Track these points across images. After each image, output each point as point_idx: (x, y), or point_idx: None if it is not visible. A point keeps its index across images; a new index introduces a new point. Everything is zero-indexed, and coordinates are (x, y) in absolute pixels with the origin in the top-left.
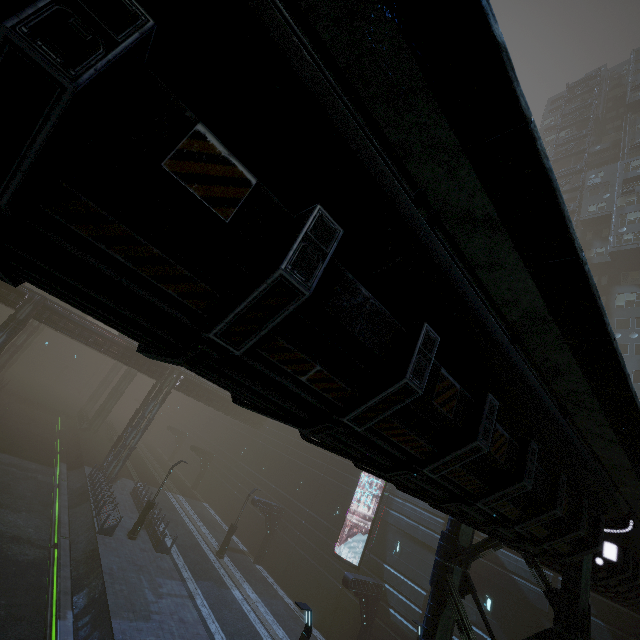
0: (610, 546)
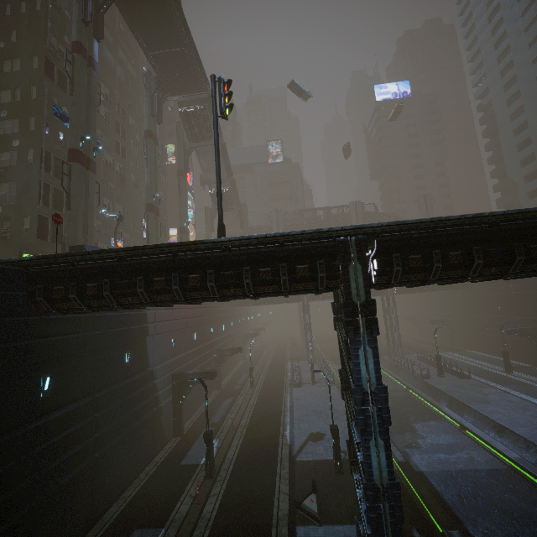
0: None
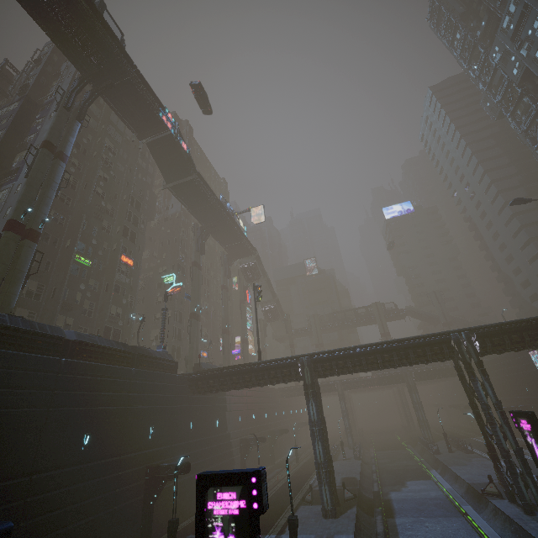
0: (476, 342)
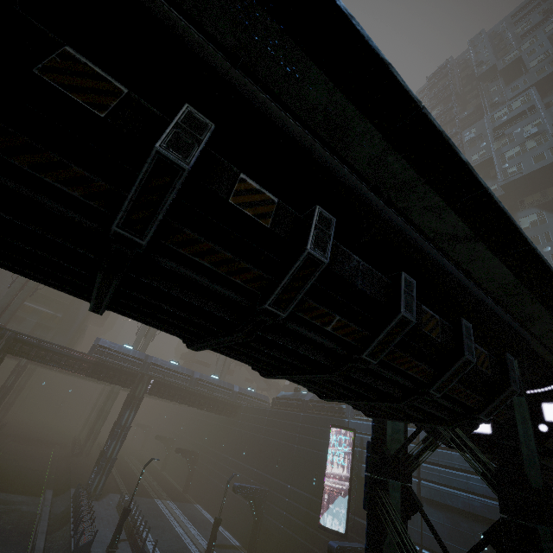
0: (549, 406)
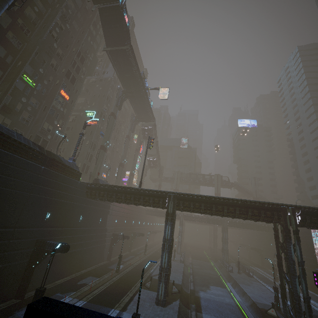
0: (299, 217)
